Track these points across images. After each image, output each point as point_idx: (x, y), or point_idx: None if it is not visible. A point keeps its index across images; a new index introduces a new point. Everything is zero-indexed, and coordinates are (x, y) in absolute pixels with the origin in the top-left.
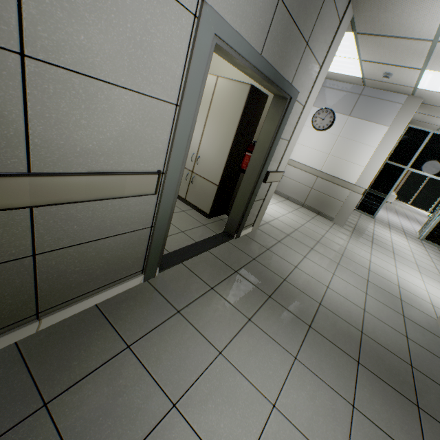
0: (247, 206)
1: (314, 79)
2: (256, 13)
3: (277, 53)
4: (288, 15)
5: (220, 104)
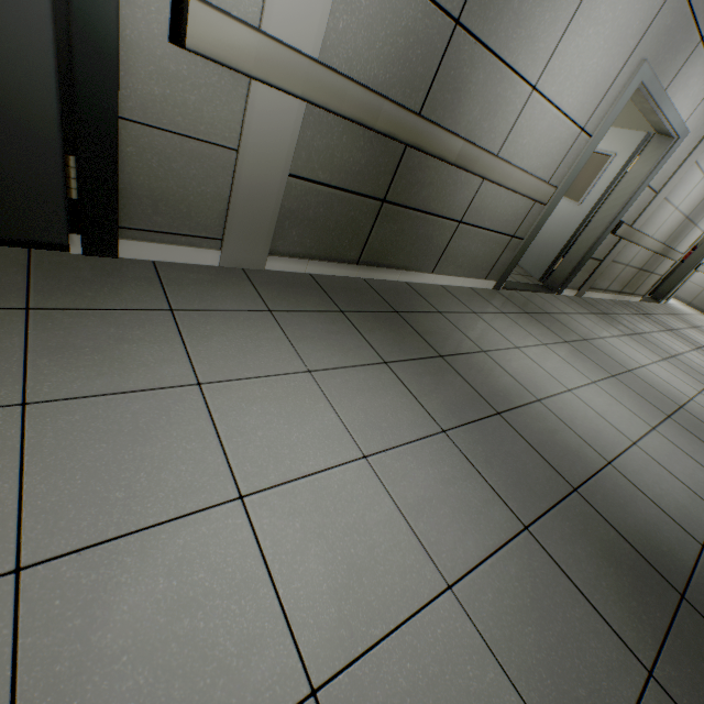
0: (677, 283)
1: None
2: None
3: None
4: None
5: None
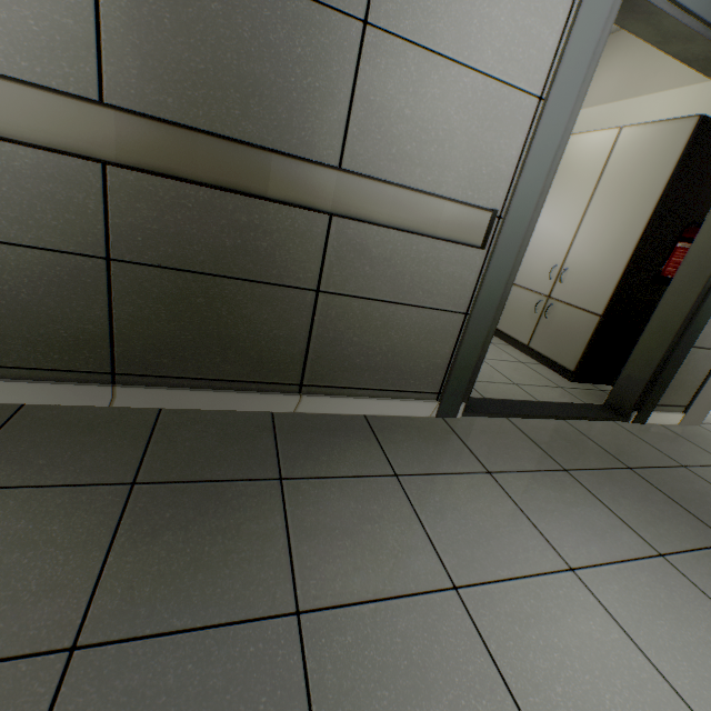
0: (670, 351)
1: None
2: None
3: None
4: None
5: (620, 171)
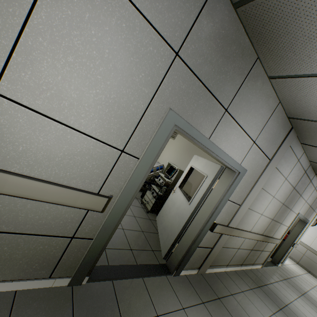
0: (284, 253)
1: (314, 216)
2: (305, 210)
3: (306, 214)
4: (311, 208)
5: None
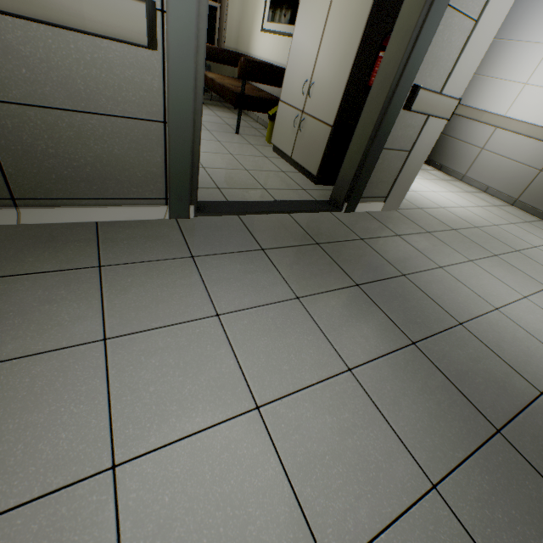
0: (367, 153)
1: None
2: None
3: None
4: None
5: None
